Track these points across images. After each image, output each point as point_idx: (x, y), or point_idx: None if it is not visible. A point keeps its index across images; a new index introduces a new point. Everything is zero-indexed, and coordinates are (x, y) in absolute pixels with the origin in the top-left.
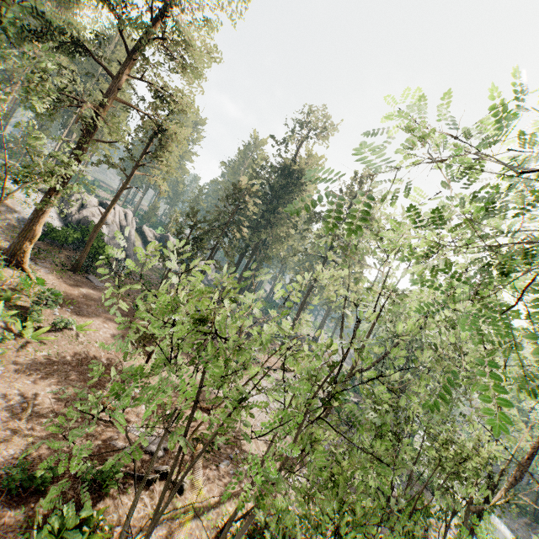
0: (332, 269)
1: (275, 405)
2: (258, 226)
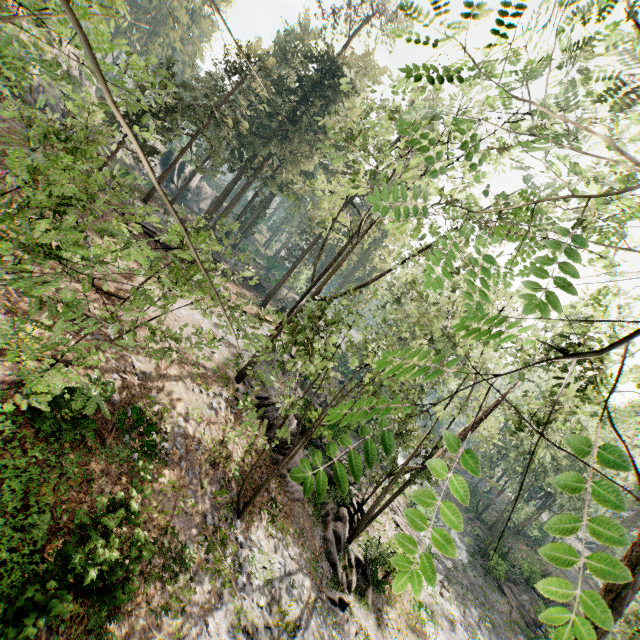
0: (335, 184)
1: (220, 331)
2: (271, 138)
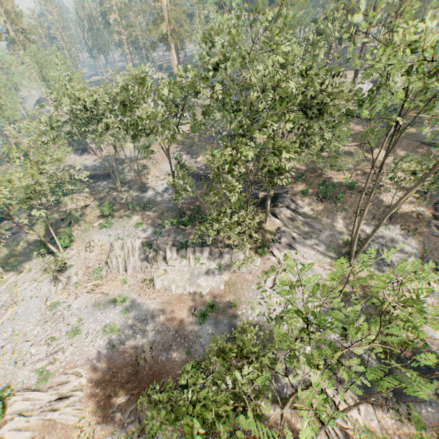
0: None
1: None
2: None
